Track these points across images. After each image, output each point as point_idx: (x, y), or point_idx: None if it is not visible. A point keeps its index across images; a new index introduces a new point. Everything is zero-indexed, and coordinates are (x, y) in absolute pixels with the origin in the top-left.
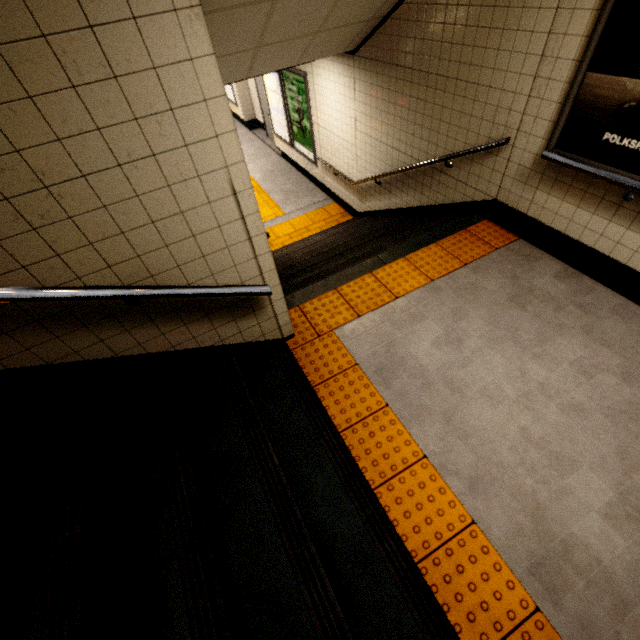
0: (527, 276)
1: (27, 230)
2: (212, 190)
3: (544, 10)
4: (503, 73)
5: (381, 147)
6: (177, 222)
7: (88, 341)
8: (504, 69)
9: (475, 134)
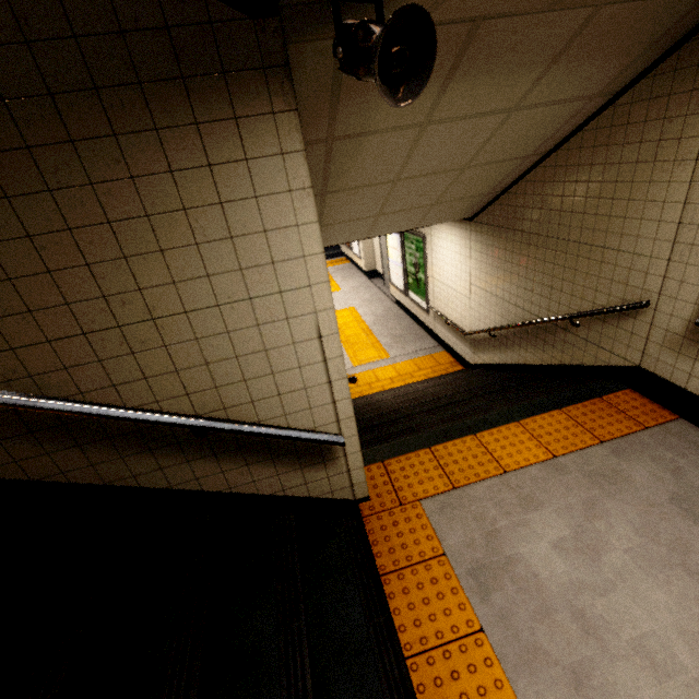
0: (698, 471)
1: (127, 353)
2: (298, 332)
3: (675, 184)
4: (633, 238)
5: (496, 301)
6: (259, 359)
7: (148, 466)
8: (634, 234)
9: (605, 295)
